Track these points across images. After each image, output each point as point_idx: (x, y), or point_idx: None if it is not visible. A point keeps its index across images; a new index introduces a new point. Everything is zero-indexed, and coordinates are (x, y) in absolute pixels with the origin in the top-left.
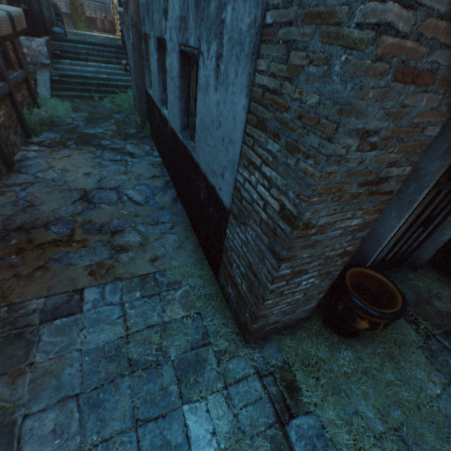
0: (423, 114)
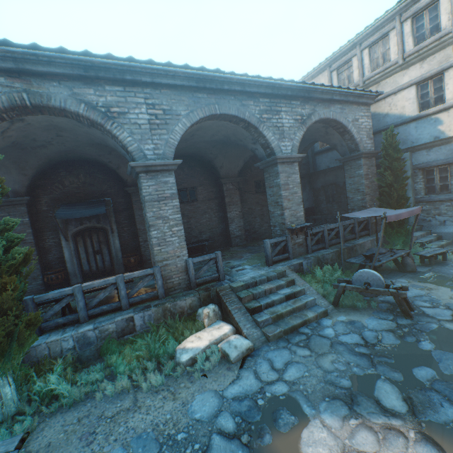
0: (22, 229)
